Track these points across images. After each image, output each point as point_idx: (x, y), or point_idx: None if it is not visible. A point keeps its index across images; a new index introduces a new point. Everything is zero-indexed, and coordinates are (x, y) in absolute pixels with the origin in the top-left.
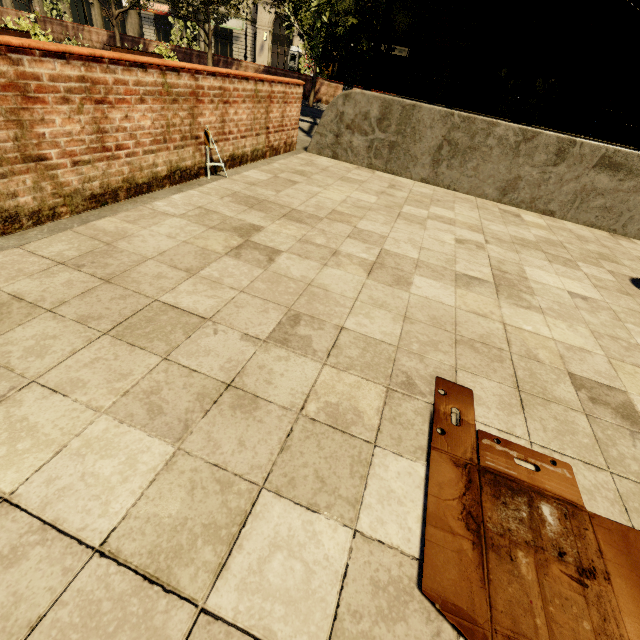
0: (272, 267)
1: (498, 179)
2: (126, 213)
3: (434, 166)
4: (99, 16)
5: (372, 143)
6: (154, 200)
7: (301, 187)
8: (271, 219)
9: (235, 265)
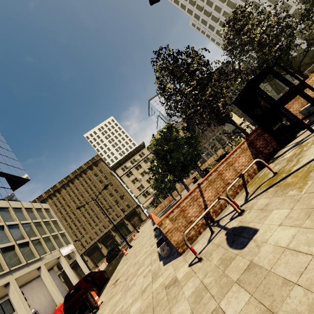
0: None
1: None
2: None
3: None
4: (130, 226)
5: None
6: None
7: None
8: None
9: None
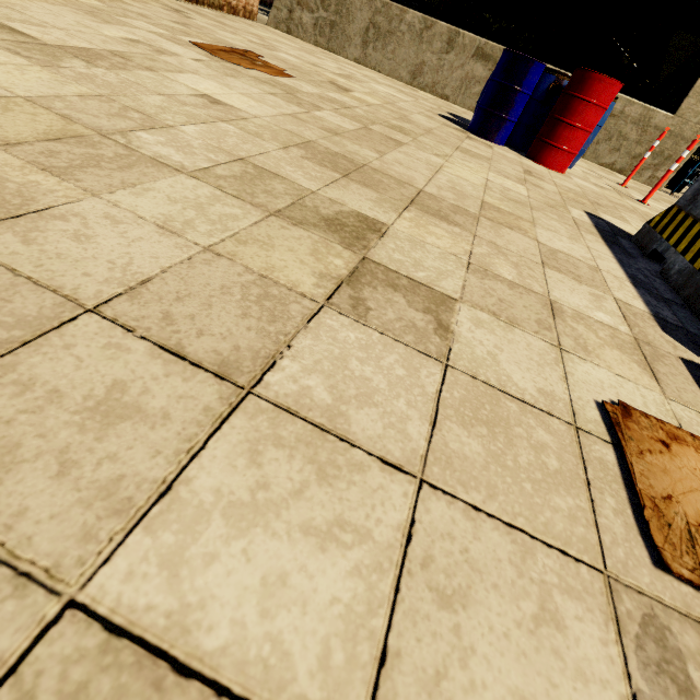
0: (187, 19)
1: (409, 63)
2: None
3: (364, 47)
4: None
5: (317, 21)
6: None
7: (240, 24)
8: (202, 17)
9: (163, 10)
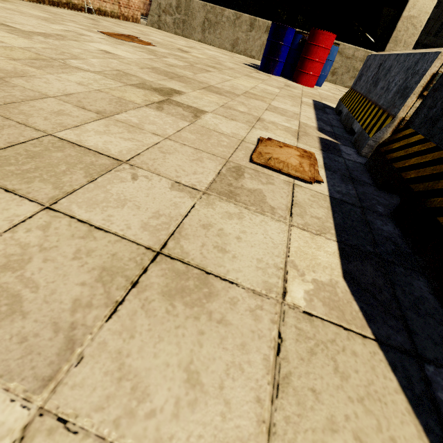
0: (97, 22)
1: (230, 39)
2: (48, 6)
3: (203, 33)
4: None
5: (175, 20)
6: (60, 8)
7: (129, 25)
8: (106, 22)
9: (84, 19)
